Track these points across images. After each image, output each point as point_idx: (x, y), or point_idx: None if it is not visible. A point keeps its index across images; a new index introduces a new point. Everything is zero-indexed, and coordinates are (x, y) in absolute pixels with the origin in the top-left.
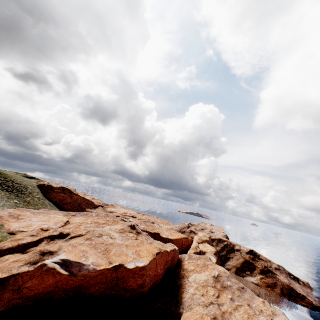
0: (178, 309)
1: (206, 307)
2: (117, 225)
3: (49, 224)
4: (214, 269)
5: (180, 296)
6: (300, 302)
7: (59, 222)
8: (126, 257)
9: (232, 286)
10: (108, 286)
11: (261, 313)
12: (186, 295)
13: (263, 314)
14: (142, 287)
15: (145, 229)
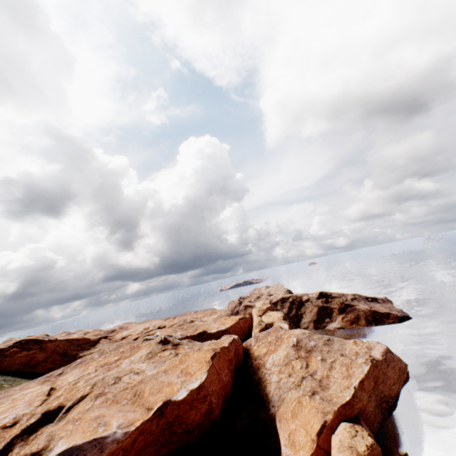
0: (268, 411)
1: (298, 387)
2: (140, 351)
3: (16, 411)
4: (290, 337)
5: (263, 393)
6: (386, 321)
7: (35, 398)
8: (170, 387)
9: (317, 345)
10: (160, 443)
11: (357, 356)
12: (271, 388)
13: (360, 355)
14: (210, 413)
15: (184, 336)
